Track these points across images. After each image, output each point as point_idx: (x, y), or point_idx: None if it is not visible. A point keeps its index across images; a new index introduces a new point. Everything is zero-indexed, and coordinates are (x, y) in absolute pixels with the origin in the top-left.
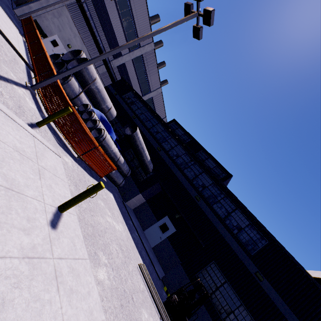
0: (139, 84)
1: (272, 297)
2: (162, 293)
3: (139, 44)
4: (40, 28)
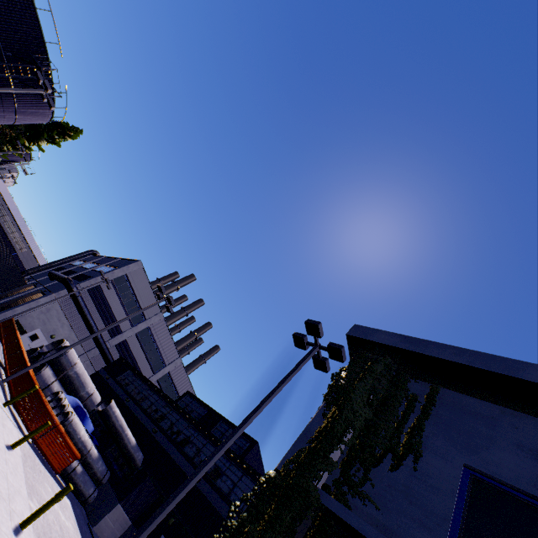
0: (147, 359)
1: None
2: None
3: (144, 317)
4: (20, 327)
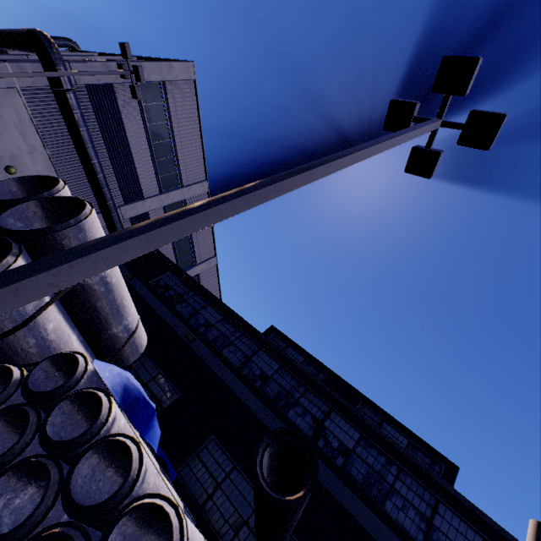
0: (174, 250)
1: None
2: None
3: (180, 181)
4: None
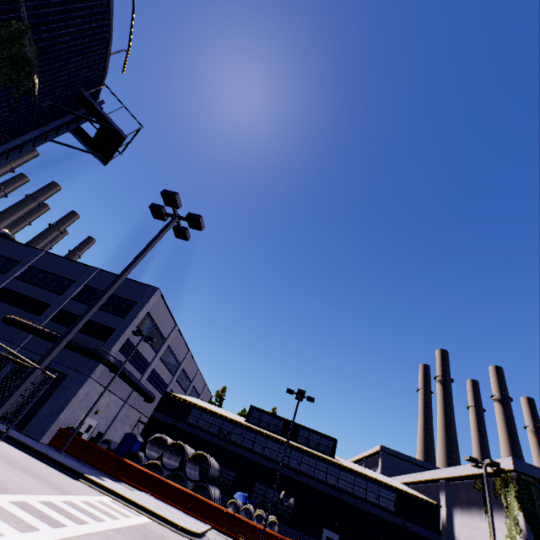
0: (168, 369)
1: (418, 531)
2: None
3: (164, 338)
4: (78, 433)
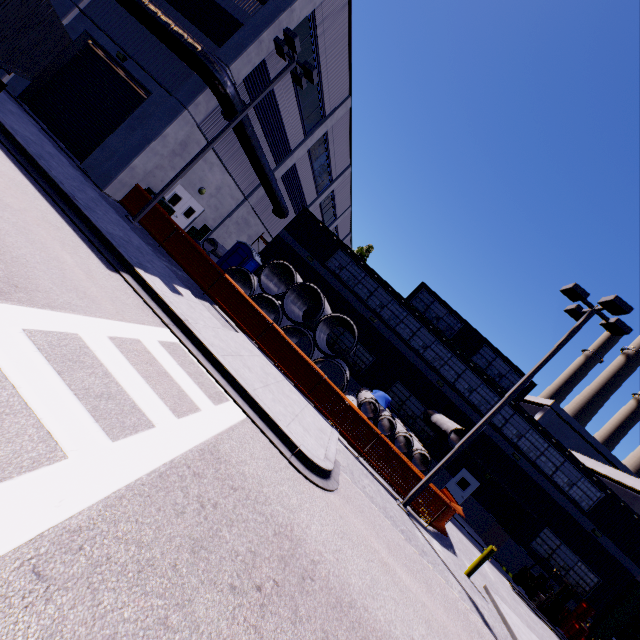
0: (314, 180)
1: (609, 549)
2: (511, 580)
3: (323, 113)
4: (165, 207)
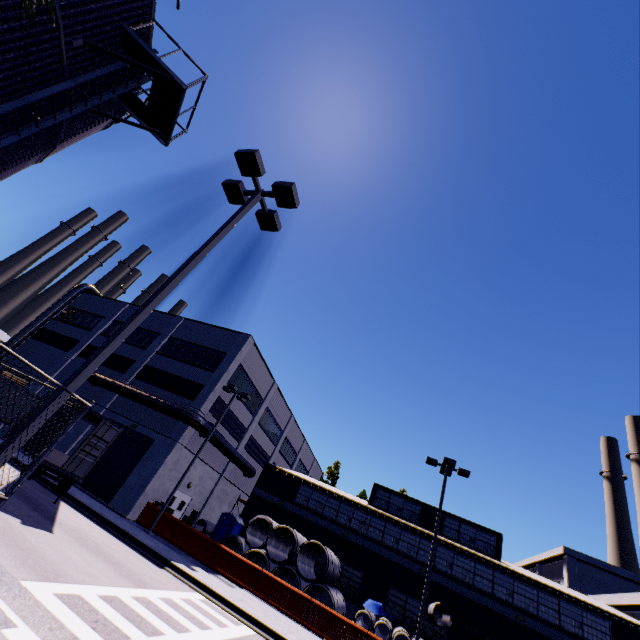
0: (268, 437)
1: None
2: None
3: (261, 398)
4: (168, 510)
